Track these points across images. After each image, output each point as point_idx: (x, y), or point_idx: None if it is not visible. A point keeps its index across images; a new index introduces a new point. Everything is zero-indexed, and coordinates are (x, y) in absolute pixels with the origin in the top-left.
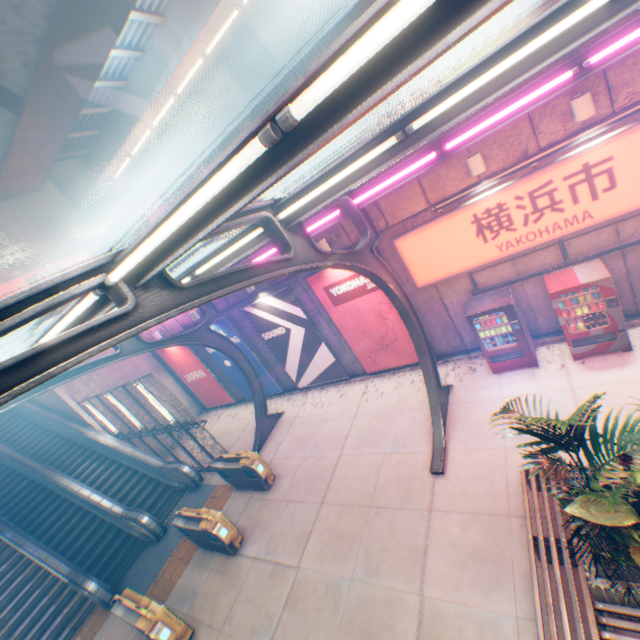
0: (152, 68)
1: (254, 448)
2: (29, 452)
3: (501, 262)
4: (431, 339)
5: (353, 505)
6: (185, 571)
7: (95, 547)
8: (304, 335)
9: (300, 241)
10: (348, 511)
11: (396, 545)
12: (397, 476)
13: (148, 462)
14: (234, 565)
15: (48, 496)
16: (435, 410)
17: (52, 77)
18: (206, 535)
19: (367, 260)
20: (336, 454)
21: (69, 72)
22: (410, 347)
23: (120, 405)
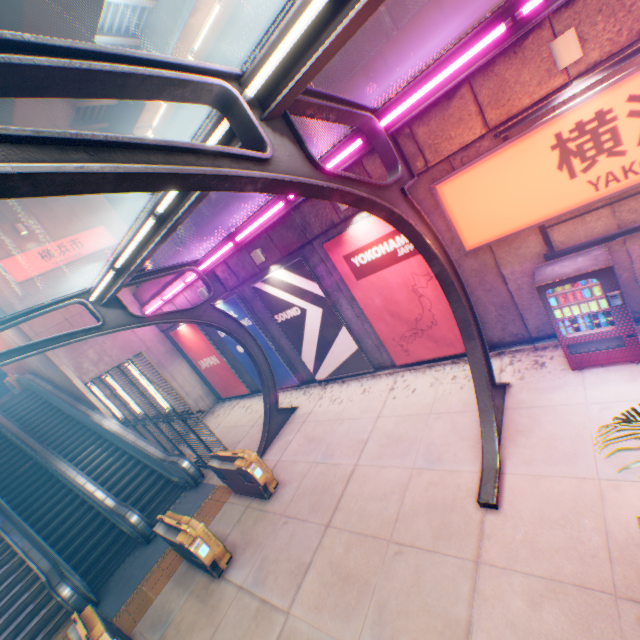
0: (166, 19)
1: (260, 446)
2: (39, 432)
3: (594, 208)
4: (481, 323)
5: (366, 535)
6: (165, 588)
7: (86, 541)
8: (321, 317)
9: (286, 145)
10: (359, 543)
11: (423, 609)
12: (429, 502)
13: (148, 452)
14: (216, 592)
15: (49, 480)
16: (486, 415)
17: (44, 15)
18: (186, 550)
19: (395, 202)
20: (351, 463)
21: (63, 10)
22: (452, 333)
23: (119, 388)
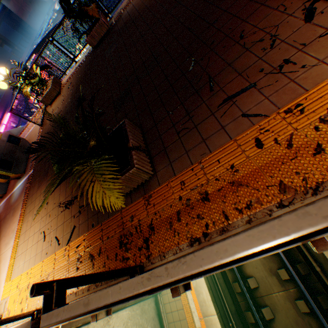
0: None
1: None
2: None
3: None
4: None
5: None
6: None
7: None
8: None
9: None
10: None
11: None
12: None
13: None
14: None
15: None
16: None
17: None
18: None
19: None
20: None
21: None
22: None
23: None
